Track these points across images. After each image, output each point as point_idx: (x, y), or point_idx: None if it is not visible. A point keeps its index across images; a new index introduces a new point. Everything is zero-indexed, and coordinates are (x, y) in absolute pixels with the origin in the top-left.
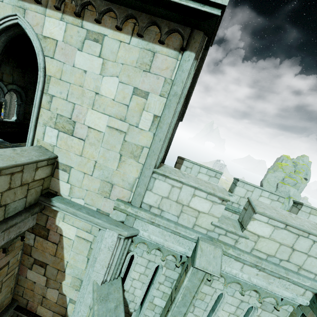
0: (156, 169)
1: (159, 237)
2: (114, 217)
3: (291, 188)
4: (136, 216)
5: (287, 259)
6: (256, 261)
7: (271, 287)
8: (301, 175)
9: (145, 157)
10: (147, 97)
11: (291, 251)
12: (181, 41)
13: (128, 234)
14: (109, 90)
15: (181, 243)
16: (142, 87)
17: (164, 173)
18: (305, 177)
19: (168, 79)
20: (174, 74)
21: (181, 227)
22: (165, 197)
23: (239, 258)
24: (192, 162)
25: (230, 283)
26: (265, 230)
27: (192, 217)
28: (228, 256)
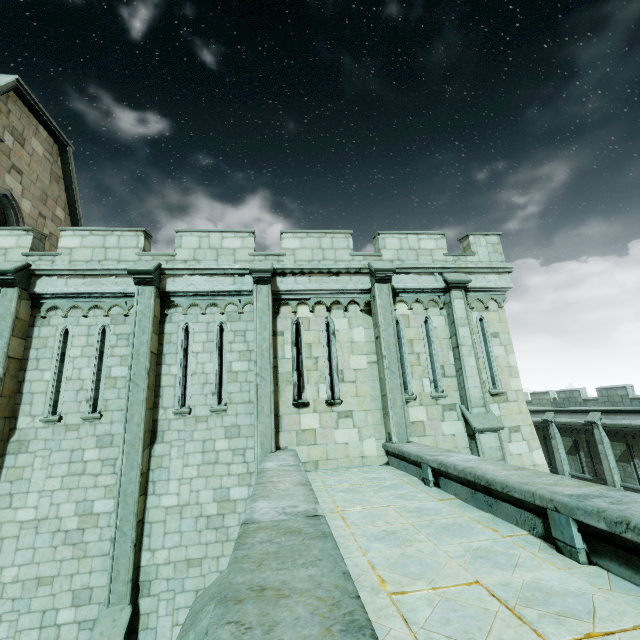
0: None
1: None
2: None
3: None
4: None
5: (104, 258)
6: (71, 266)
7: (100, 288)
8: None
9: None
10: None
11: (105, 250)
12: None
13: None
14: None
15: None
16: None
17: None
18: None
19: None
20: None
21: None
22: None
23: (57, 272)
24: None
25: (67, 310)
26: (75, 241)
27: (1, 256)
28: (44, 274)
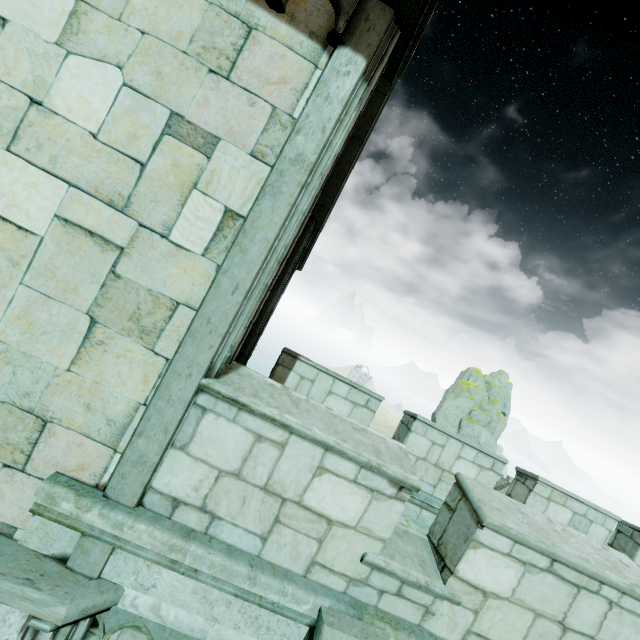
0: (211, 378)
1: (193, 612)
2: (30, 542)
3: (482, 431)
4: (117, 538)
5: None
6: None
7: None
8: (498, 406)
9: (180, 338)
10: (212, 151)
11: (561, 634)
12: (332, 20)
13: (71, 612)
14: (82, 101)
15: (262, 629)
16: (200, 119)
17: (236, 395)
18: (503, 411)
19: (281, 114)
20: (301, 102)
21: (270, 574)
22: (230, 474)
23: None
24: (316, 367)
25: None
26: (502, 575)
27: (308, 538)
28: None
